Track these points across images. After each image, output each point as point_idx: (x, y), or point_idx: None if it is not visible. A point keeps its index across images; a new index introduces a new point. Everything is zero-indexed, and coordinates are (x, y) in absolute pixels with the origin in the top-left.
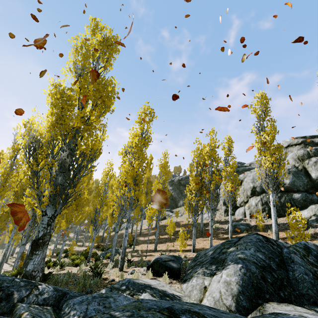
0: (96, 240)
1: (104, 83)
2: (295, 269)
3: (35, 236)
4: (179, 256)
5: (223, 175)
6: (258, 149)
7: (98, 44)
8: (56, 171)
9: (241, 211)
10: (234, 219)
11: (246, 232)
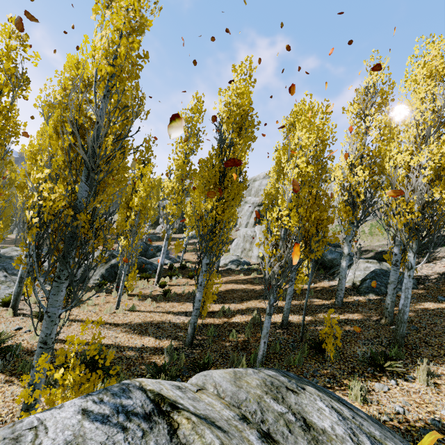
0: (4, 242)
1: None
2: (149, 252)
3: None
4: None
5: (149, 205)
6: (170, 196)
7: None
8: None
9: (160, 228)
10: (154, 233)
11: (155, 241)
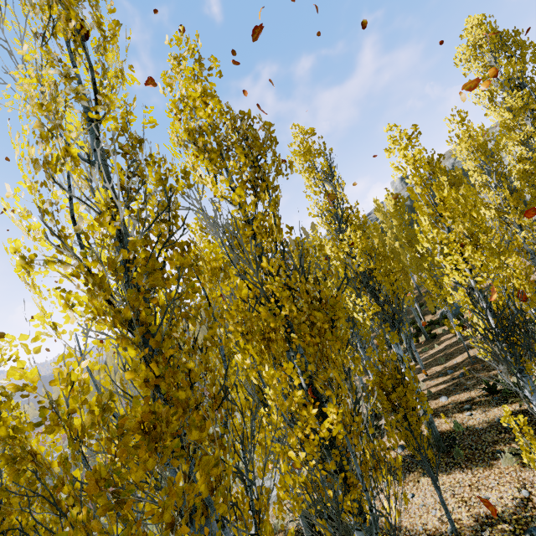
0: None
1: (531, 86)
2: None
3: None
4: None
5: None
6: None
7: (515, 44)
8: None
9: None
10: None
11: None
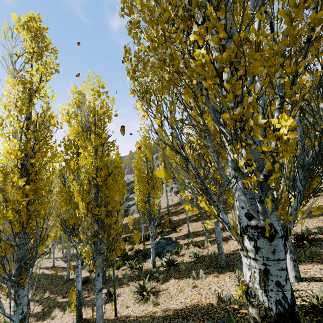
0: None
1: None
2: None
3: (273, 301)
4: (307, 230)
5: None
6: None
7: None
8: (320, 85)
9: None
10: None
11: None
